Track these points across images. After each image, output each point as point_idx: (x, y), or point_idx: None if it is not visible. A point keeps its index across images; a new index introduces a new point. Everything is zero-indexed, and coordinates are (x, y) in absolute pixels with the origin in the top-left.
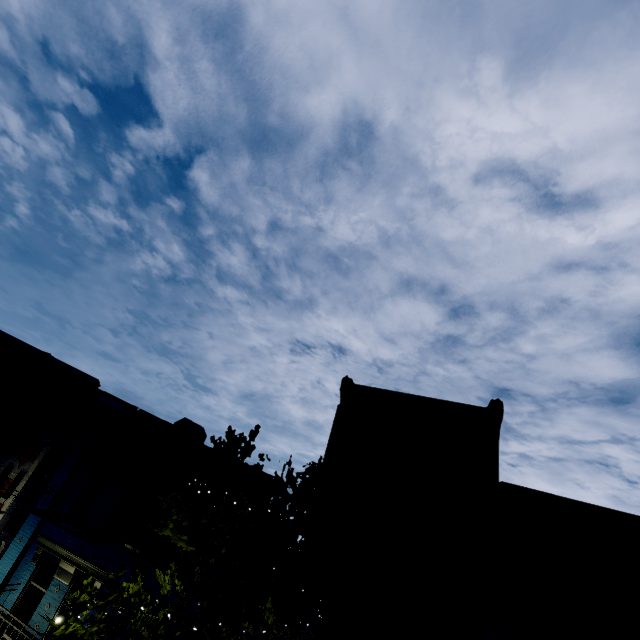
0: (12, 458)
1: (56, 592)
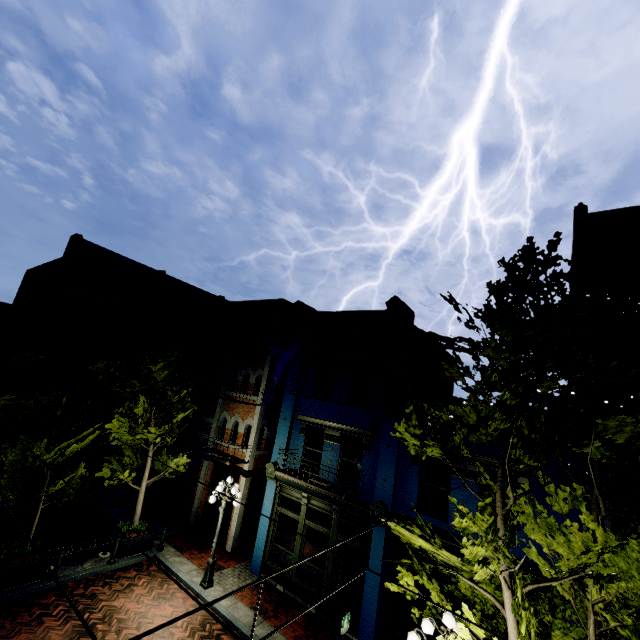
0: (245, 369)
1: (331, 451)
